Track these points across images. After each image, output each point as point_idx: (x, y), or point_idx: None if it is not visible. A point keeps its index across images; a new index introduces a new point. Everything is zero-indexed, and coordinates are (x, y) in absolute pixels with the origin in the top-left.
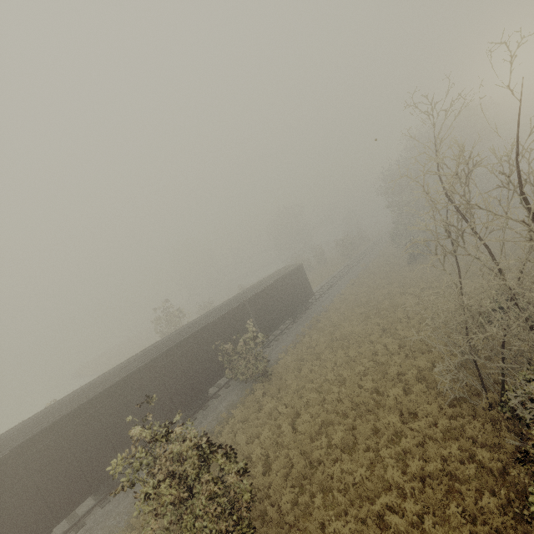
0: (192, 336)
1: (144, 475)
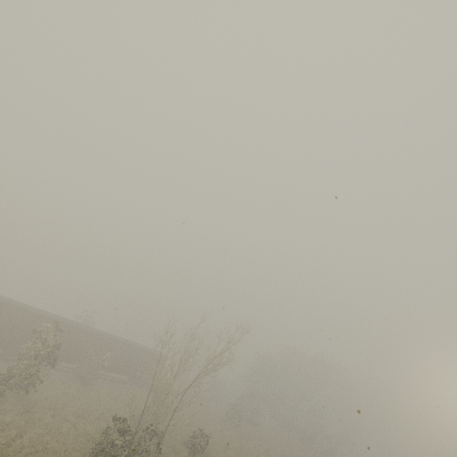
0: (85, 330)
1: (2, 363)
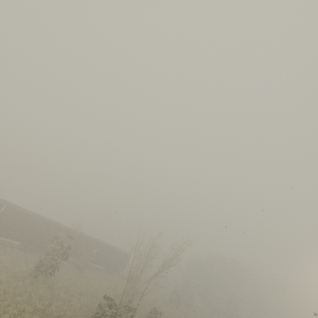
0: (80, 235)
1: (32, 255)
